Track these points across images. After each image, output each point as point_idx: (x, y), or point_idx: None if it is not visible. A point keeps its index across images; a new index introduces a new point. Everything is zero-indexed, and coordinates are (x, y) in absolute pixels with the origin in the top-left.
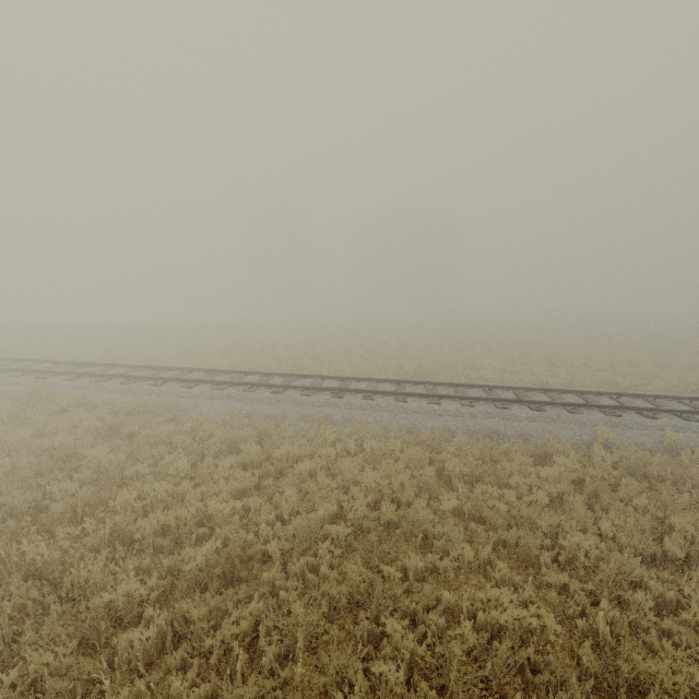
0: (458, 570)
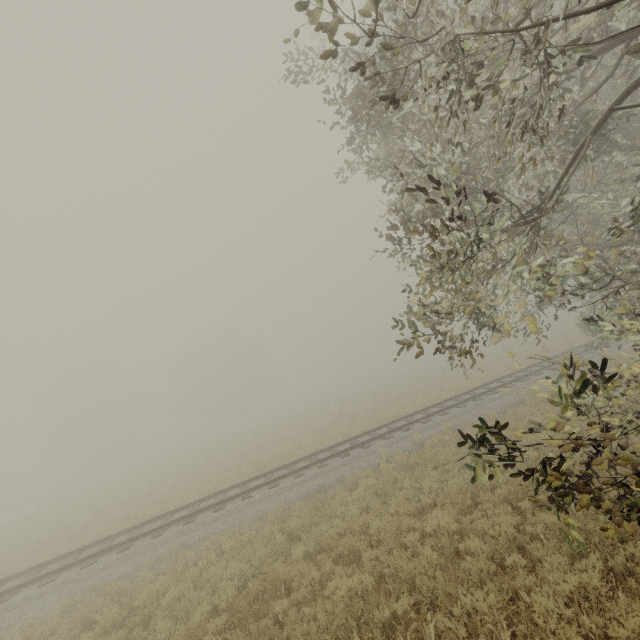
0: (313, 592)
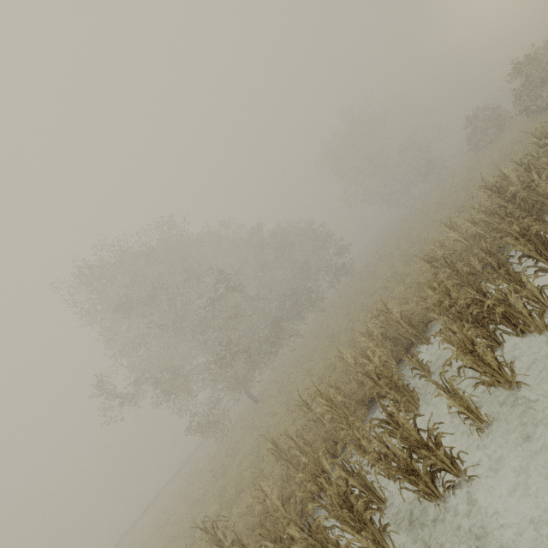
0: None
